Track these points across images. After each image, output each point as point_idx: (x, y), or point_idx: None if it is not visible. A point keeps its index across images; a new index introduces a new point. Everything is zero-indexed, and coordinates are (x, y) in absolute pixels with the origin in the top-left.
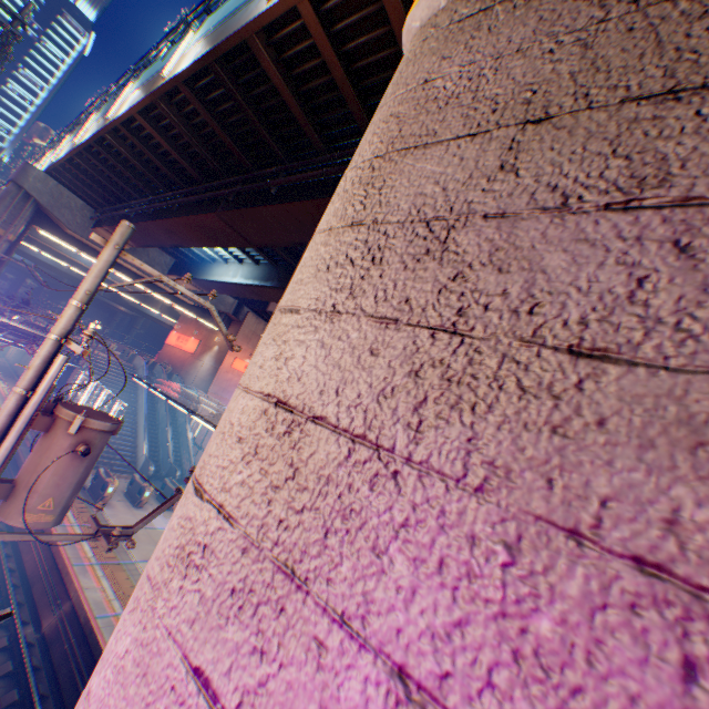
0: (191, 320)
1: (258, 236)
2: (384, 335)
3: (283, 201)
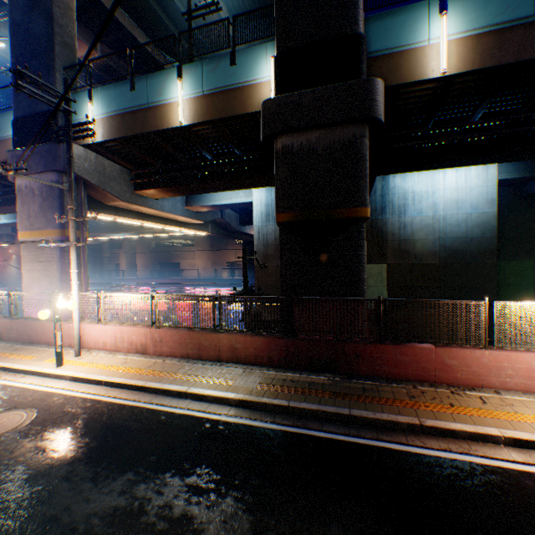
0: None
1: (5, 212)
2: (31, 278)
3: (9, 205)
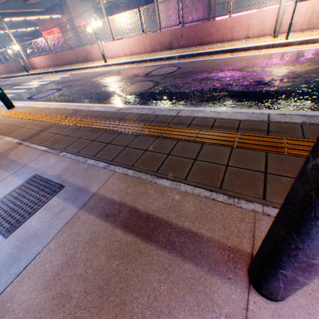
0: (43, 22)
1: None
2: None
3: None
